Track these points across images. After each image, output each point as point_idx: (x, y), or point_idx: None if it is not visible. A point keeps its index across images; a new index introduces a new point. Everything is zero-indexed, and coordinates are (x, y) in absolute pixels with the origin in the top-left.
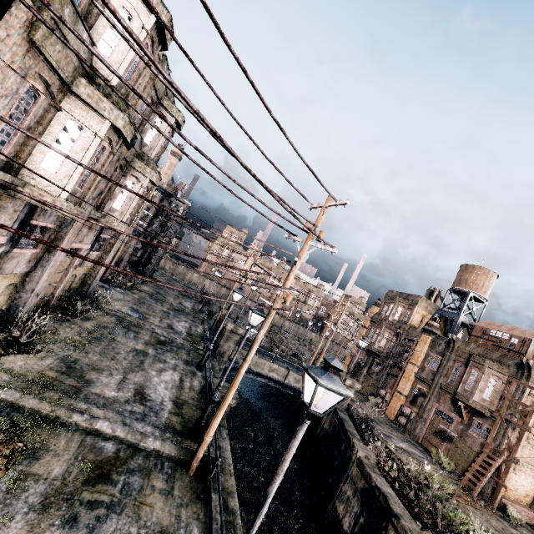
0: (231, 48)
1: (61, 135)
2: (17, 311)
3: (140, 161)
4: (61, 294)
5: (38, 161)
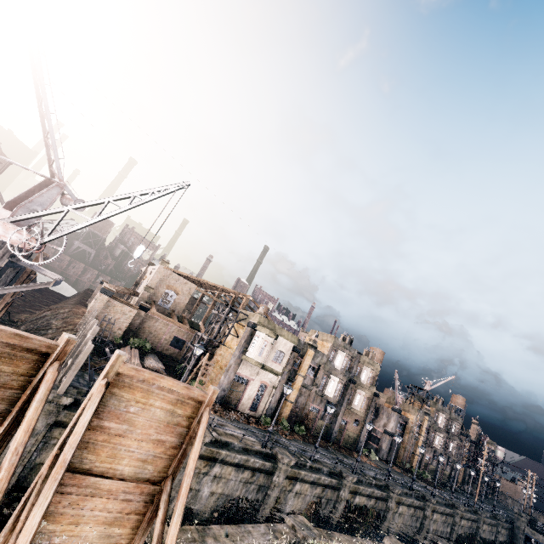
0: (451, 433)
1: (436, 438)
2: (435, 476)
3: (452, 437)
4: (442, 478)
5: (434, 443)
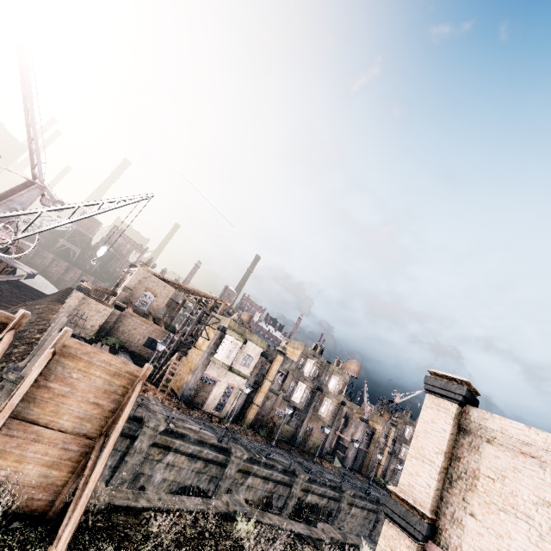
0: None
1: (402, 449)
2: None
3: None
4: None
5: (400, 454)
